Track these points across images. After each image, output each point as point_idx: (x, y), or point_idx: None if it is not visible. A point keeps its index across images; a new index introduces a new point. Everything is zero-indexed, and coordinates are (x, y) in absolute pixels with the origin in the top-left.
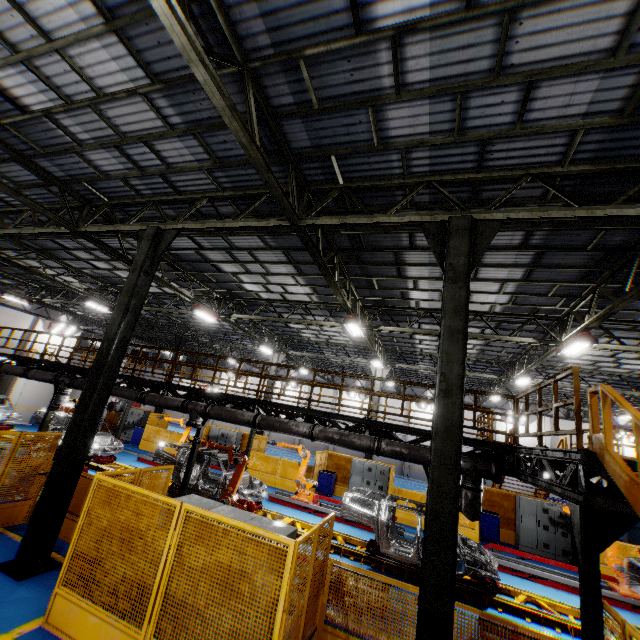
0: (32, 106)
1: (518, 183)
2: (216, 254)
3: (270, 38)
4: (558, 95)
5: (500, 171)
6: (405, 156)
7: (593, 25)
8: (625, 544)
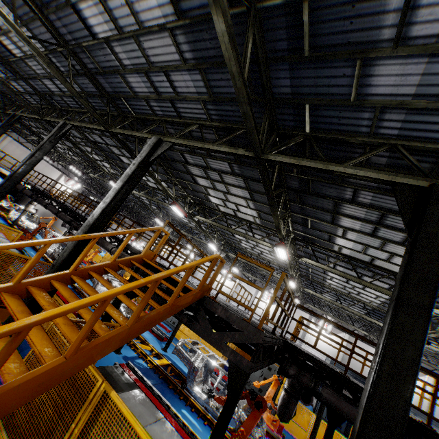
0: (17, 54)
1: (190, 127)
2: (115, 149)
3: (71, 36)
4: (180, 80)
5: (188, 120)
6: (148, 103)
7: (167, 47)
8: (301, 404)
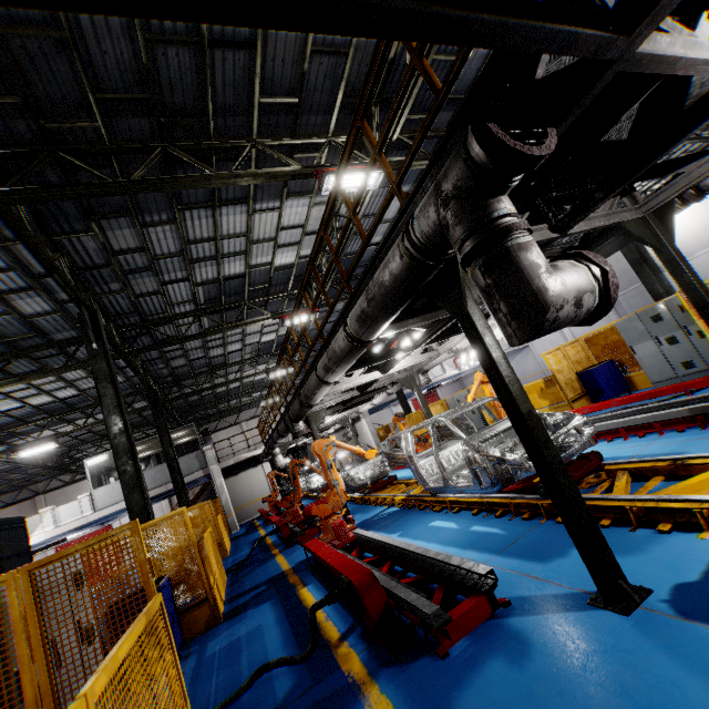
0: None
1: None
2: (202, 272)
3: None
4: None
5: None
6: None
7: None
8: None
